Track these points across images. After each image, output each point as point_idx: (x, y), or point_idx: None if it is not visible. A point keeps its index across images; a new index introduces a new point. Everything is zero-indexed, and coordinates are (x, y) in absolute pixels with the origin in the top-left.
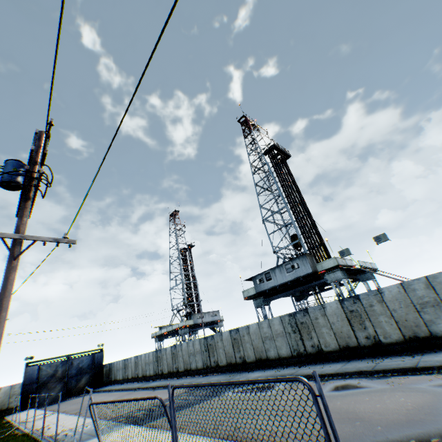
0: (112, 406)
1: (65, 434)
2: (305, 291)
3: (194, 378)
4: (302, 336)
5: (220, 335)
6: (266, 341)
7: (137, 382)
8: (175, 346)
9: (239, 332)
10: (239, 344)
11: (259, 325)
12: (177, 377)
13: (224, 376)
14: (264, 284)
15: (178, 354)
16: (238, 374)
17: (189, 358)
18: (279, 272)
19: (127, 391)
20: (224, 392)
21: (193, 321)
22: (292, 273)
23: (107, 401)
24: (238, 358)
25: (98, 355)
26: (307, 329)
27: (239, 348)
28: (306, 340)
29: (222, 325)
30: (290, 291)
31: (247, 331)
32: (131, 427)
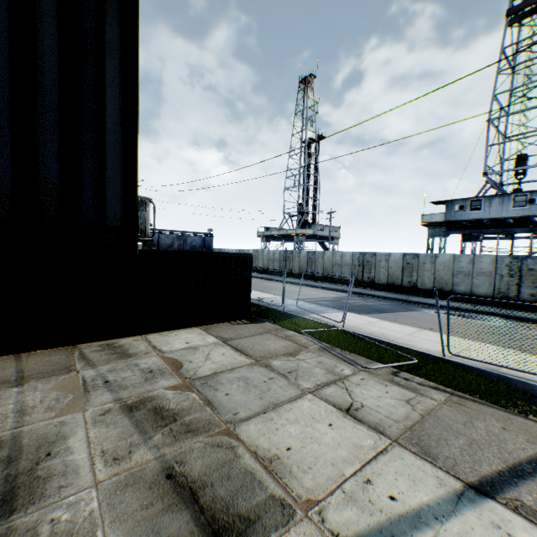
0: (268, 289)
1: (269, 302)
2: (497, 233)
3: (343, 287)
4: (520, 283)
5: (386, 256)
6: (458, 276)
7: (256, 273)
8: (313, 252)
9: (419, 259)
10: (414, 270)
11: (454, 258)
12: (312, 280)
13: (388, 294)
14: (462, 213)
15: (317, 261)
16: (410, 297)
17: (332, 267)
18: (498, 203)
19: (259, 279)
20: (420, 310)
21: (312, 231)
22: (521, 208)
23: (502, 301)
24: (406, 282)
25: (208, 239)
26: (534, 278)
27: (411, 273)
28: (524, 287)
29: (337, 243)
30: (495, 230)
31: (432, 260)
32: (356, 315)
